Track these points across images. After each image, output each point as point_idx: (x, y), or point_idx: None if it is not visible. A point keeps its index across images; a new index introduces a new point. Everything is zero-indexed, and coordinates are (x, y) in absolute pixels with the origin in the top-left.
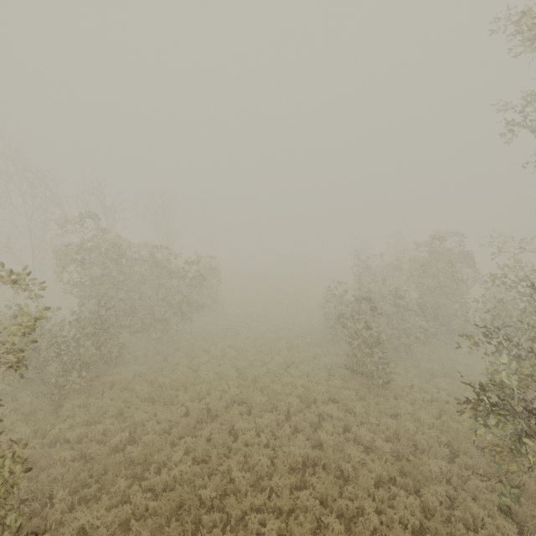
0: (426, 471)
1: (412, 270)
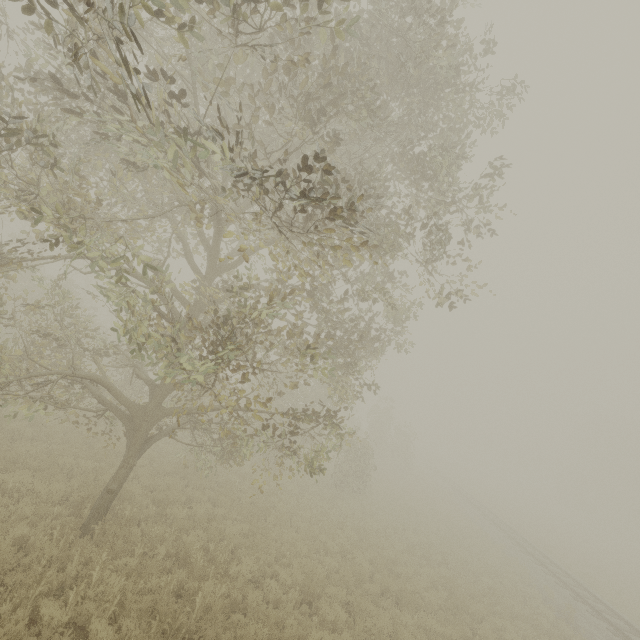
0: (5, 422)
1: None
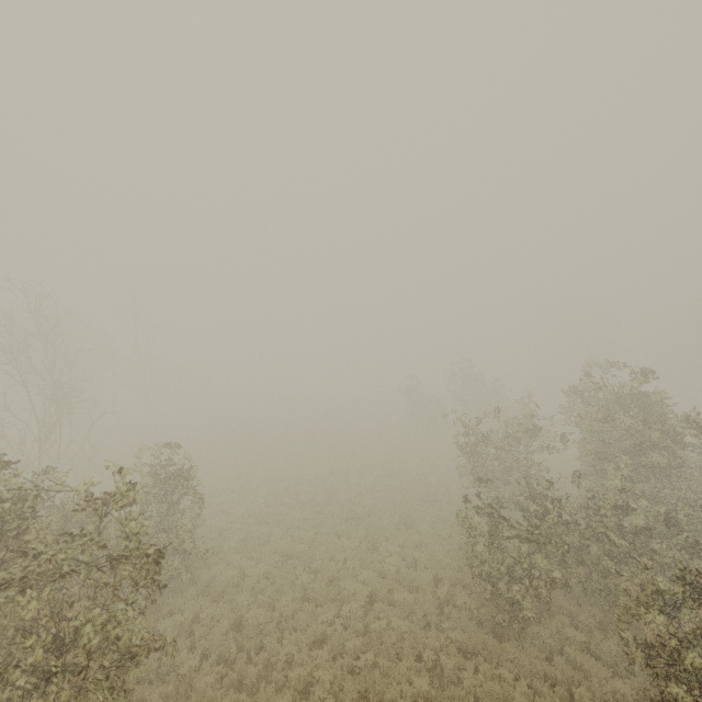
0: None
1: (589, 435)
